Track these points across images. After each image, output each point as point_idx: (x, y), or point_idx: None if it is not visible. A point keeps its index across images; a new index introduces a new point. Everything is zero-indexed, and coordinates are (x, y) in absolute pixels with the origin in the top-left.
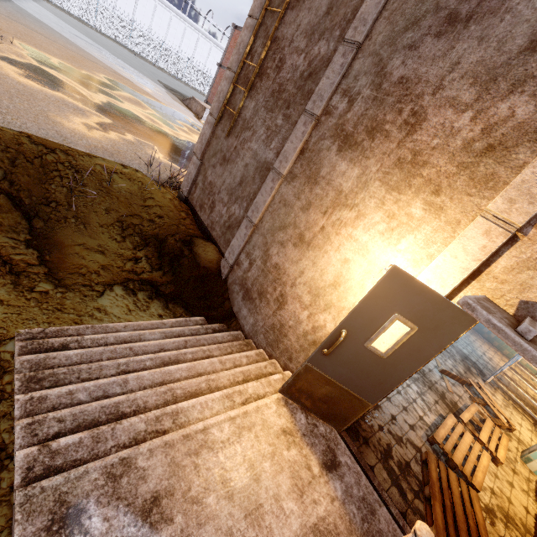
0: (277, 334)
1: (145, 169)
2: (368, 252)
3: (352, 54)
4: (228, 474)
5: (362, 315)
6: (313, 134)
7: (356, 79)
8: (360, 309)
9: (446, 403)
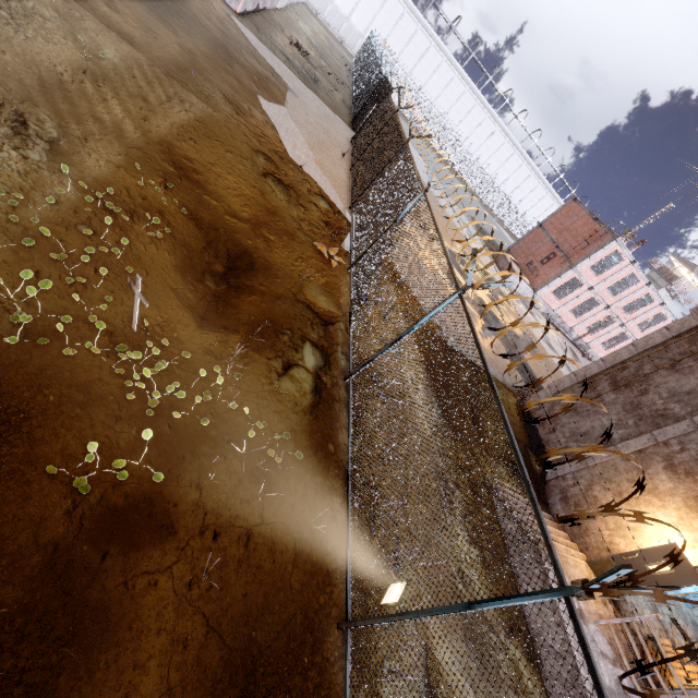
0: (581, 532)
1: (508, 378)
2: (661, 526)
3: (693, 429)
4: (575, 577)
5: (650, 553)
6: (651, 447)
7: (690, 441)
8: (650, 550)
9: (667, 636)
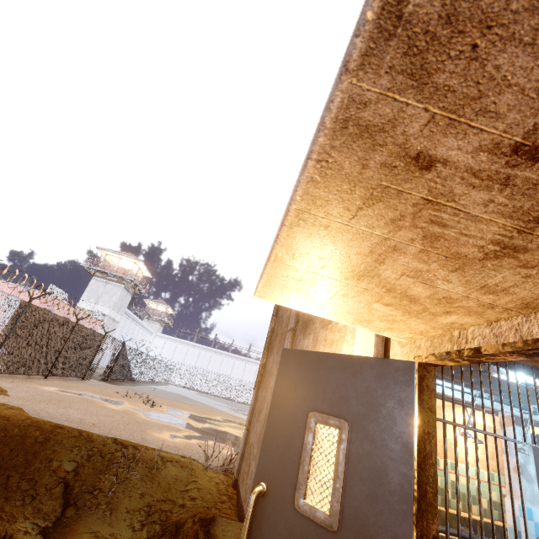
0: None
1: (205, 459)
2: None
3: None
4: None
5: (275, 439)
6: (293, 341)
7: None
8: (270, 428)
9: None
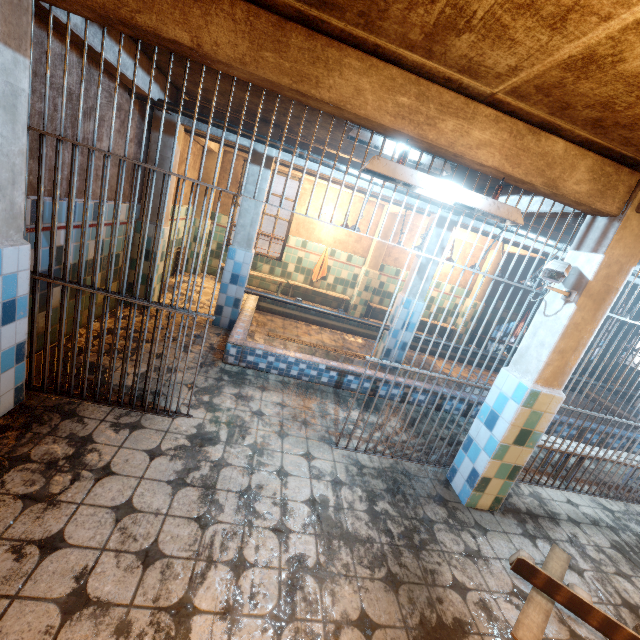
0: None
1: None
2: None
3: None
4: None
5: None
6: None
7: None
8: None
9: None
